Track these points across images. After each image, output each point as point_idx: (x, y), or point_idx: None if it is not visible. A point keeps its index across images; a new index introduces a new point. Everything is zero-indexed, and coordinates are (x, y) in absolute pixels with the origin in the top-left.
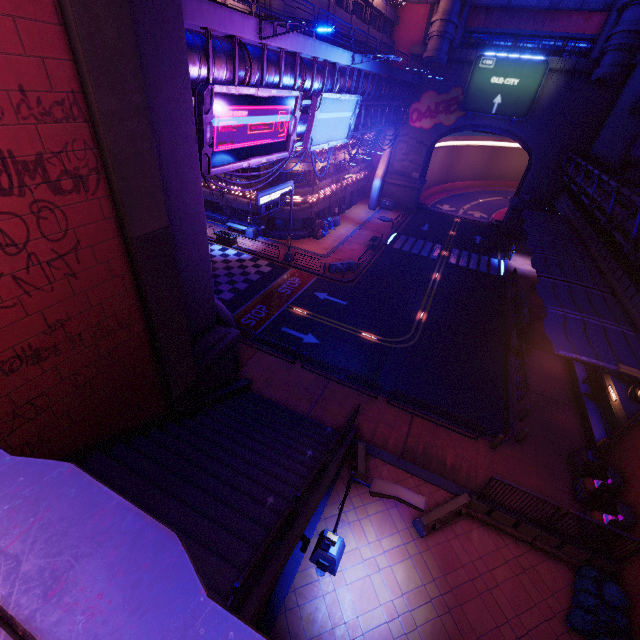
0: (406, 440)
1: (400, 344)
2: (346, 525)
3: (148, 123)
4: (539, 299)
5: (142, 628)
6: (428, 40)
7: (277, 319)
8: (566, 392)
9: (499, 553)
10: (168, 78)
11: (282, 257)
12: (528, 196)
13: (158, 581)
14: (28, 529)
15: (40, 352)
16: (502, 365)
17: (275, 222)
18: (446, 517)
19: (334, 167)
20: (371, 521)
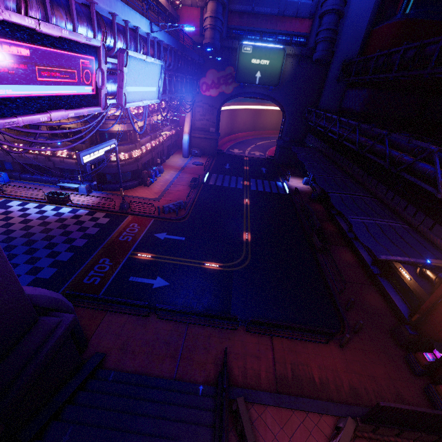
0: (275, 368)
1: (239, 266)
2: None
3: None
4: (316, 206)
5: None
6: (204, 31)
7: (123, 269)
8: (363, 274)
9: None
10: None
11: (118, 207)
12: (288, 138)
13: None
14: None
15: None
16: (316, 264)
17: (106, 177)
18: None
19: (150, 127)
20: None
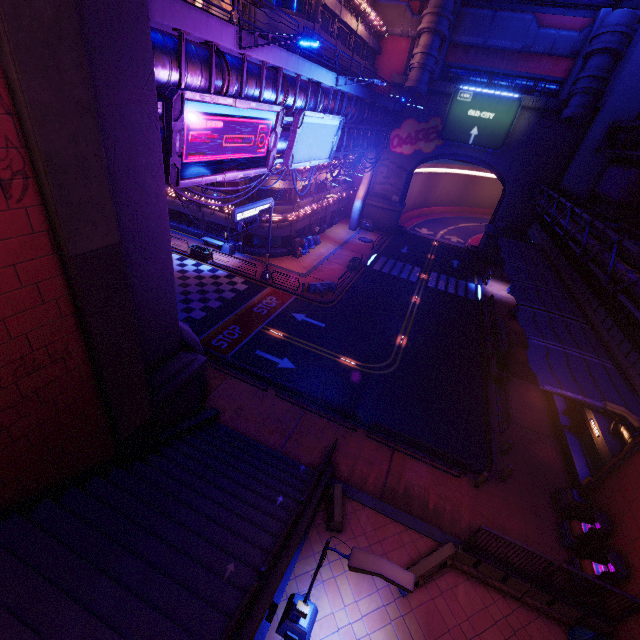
0: (386, 479)
1: (380, 370)
2: (319, 584)
3: (95, 123)
4: (516, 325)
5: None
6: (409, 71)
7: (251, 341)
8: (546, 423)
9: (487, 612)
10: (128, 76)
11: (259, 275)
12: (503, 224)
13: None
14: None
15: None
16: (483, 394)
17: (253, 238)
18: (430, 571)
19: (315, 186)
20: (348, 578)
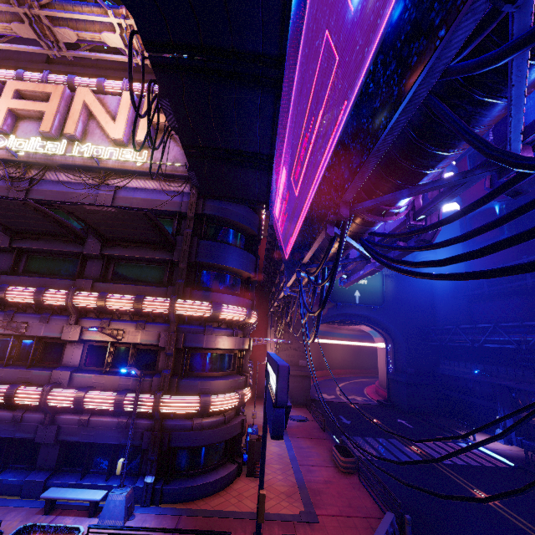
0: None
1: None
2: None
3: None
4: None
5: None
6: None
7: None
8: None
9: None
10: None
11: None
12: (412, 369)
13: None
14: None
15: None
16: None
17: (175, 457)
18: None
19: None
20: None
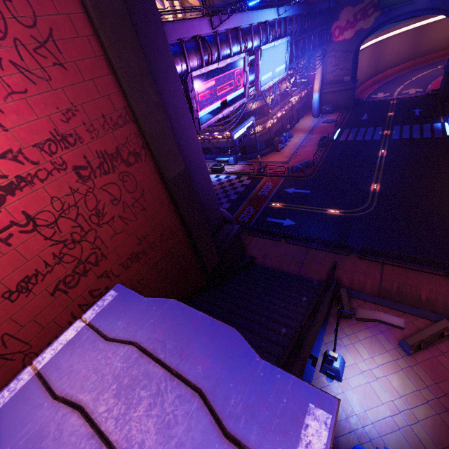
0: (380, 283)
1: (360, 212)
2: (342, 347)
3: (163, 110)
4: None
5: (230, 372)
6: None
7: (262, 213)
8: None
9: None
10: (167, 79)
11: (256, 171)
12: None
13: (232, 351)
14: (164, 329)
15: (138, 255)
16: None
17: (246, 148)
18: (429, 339)
19: (280, 96)
20: (362, 344)
